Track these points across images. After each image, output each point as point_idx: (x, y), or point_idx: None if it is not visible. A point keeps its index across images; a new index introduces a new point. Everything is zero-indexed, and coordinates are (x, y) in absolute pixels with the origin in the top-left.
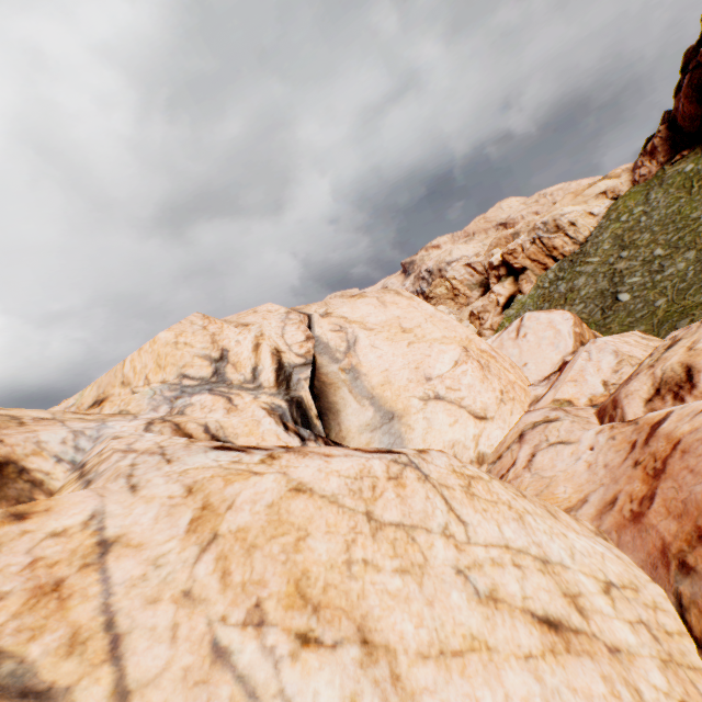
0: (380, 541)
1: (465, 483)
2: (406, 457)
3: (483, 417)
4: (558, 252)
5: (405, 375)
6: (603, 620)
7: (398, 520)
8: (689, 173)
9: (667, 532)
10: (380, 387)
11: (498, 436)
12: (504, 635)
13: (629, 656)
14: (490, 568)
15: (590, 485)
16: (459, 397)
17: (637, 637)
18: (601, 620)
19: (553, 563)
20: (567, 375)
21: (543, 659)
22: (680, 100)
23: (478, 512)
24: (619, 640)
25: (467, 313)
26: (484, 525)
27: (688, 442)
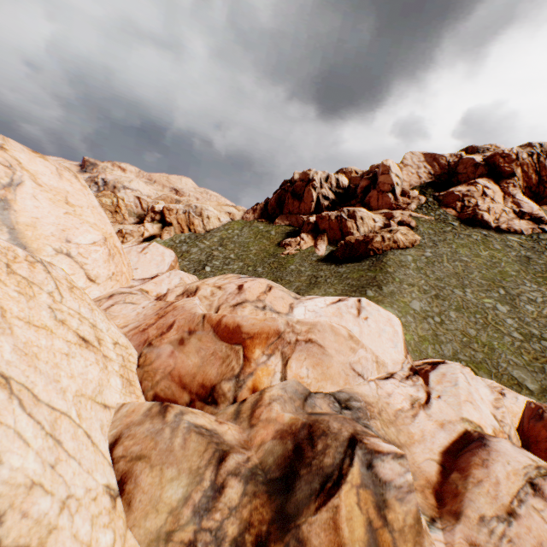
0: (12, 277)
1: (71, 286)
2: (41, 259)
3: (94, 280)
4: (194, 228)
5: (52, 230)
6: (108, 349)
7: (26, 276)
8: (260, 230)
9: (152, 334)
10: (25, 226)
11: (97, 294)
12: (62, 332)
13: (110, 360)
14: (67, 315)
15: (134, 321)
16: (84, 262)
17: (118, 358)
18: (107, 349)
19: (98, 328)
20: (155, 280)
21: (75, 345)
22: (274, 197)
23: (73, 297)
24: (110, 355)
25: (118, 229)
26: (73, 302)
27: (179, 307)
